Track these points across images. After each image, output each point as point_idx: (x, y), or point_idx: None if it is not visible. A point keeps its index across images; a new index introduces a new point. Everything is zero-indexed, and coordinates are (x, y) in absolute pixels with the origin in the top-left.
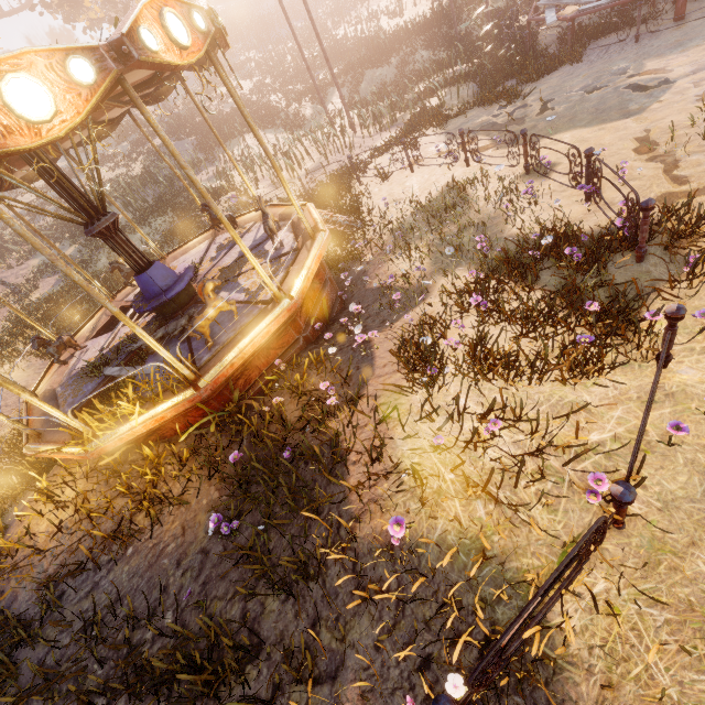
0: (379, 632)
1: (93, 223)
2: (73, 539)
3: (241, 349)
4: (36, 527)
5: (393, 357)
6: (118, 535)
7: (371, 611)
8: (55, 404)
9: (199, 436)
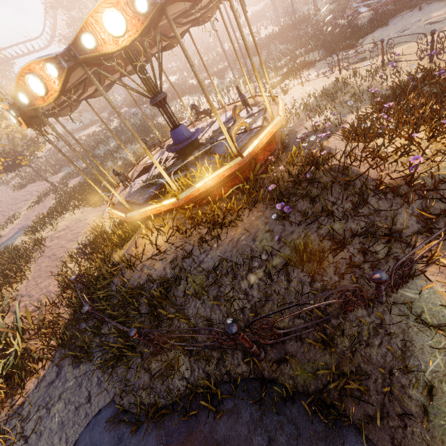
0: (416, 218)
1: (156, 96)
2: (181, 241)
3: (261, 139)
4: (149, 246)
5: (342, 143)
6: (205, 239)
7: (406, 211)
8: (129, 203)
9: (231, 199)
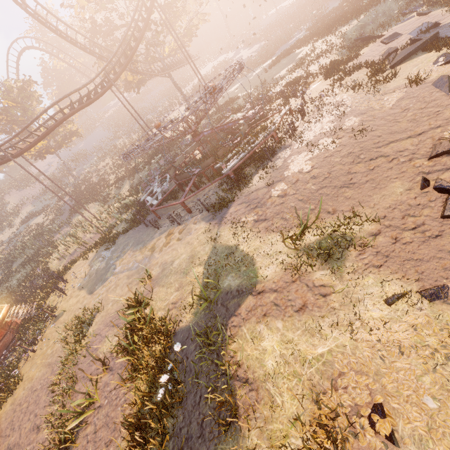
0: None
1: None
2: None
3: None
4: None
5: None
6: None
7: None
8: None
9: None
